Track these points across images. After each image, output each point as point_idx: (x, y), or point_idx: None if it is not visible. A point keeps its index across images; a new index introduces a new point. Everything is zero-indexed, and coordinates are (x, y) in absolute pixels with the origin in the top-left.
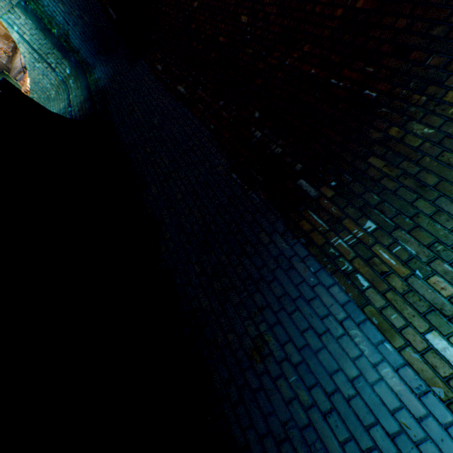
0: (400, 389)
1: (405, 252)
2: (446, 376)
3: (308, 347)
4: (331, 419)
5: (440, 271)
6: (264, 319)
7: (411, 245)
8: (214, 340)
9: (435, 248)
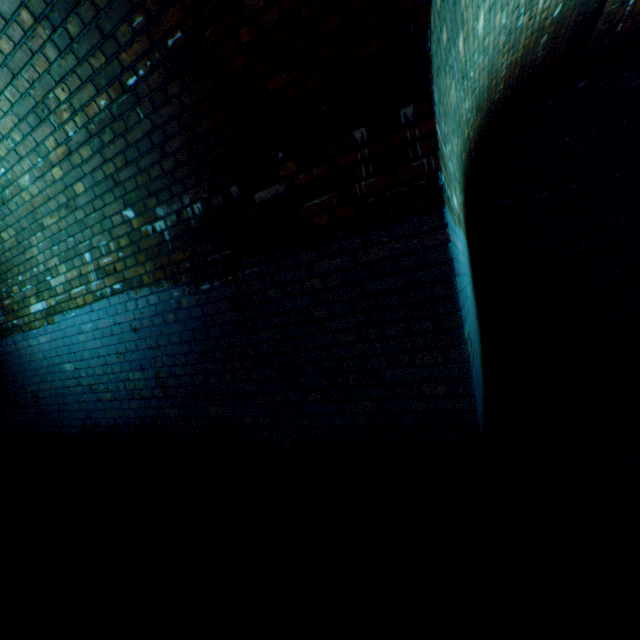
0: (46, 339)
1: (6, 293)
2: (42, 316)
3: (36, 370)
4: (54, 378)
5: (12, 285)
6: (27, 385)
7: (3, 287)
8: (33, 421)
9: (4, 279)
